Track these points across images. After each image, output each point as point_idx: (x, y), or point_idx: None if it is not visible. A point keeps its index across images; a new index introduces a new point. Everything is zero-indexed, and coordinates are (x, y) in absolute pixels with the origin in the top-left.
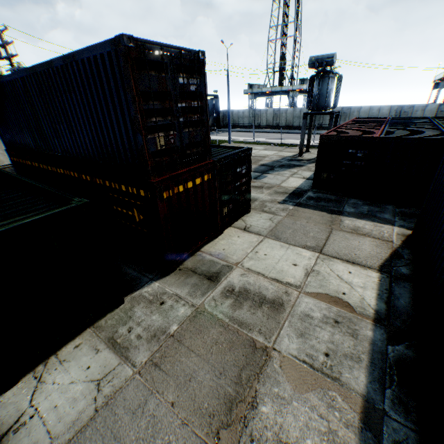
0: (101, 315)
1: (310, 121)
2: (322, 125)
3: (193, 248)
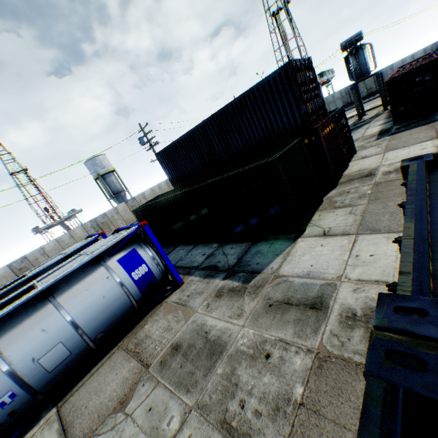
0: (316, 208)
1: (356, 91)
2: None
3: (339, 172)
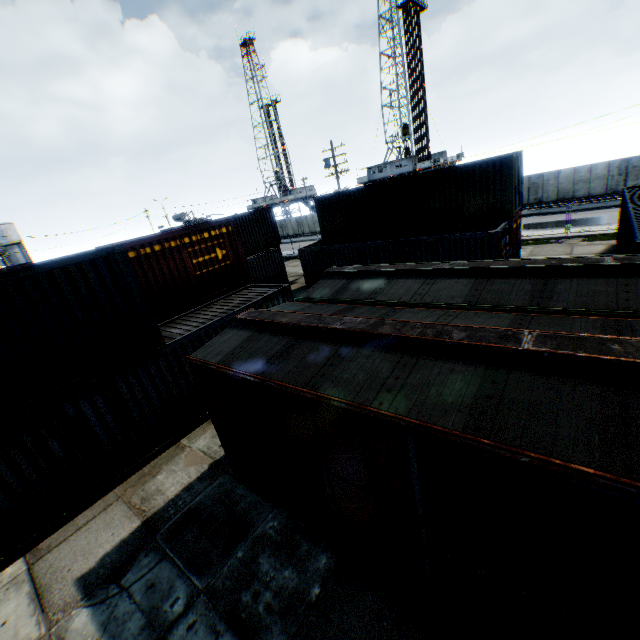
0: None
1: None
2: (289, 234)
3: None
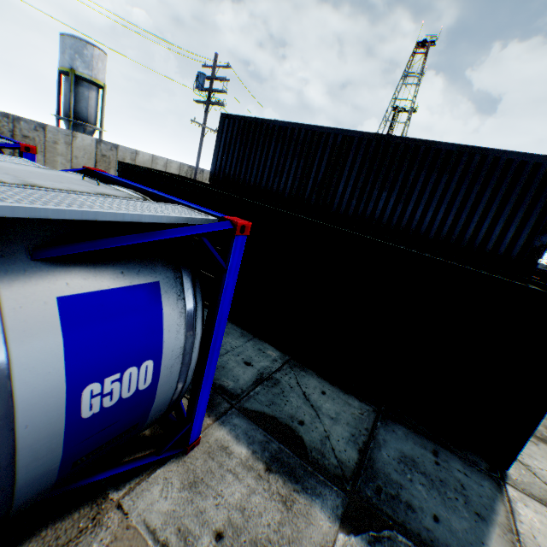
0: None
1: None
2: None
3: None
